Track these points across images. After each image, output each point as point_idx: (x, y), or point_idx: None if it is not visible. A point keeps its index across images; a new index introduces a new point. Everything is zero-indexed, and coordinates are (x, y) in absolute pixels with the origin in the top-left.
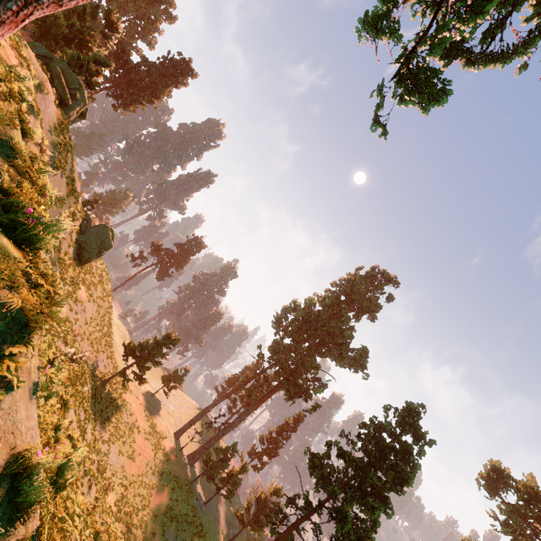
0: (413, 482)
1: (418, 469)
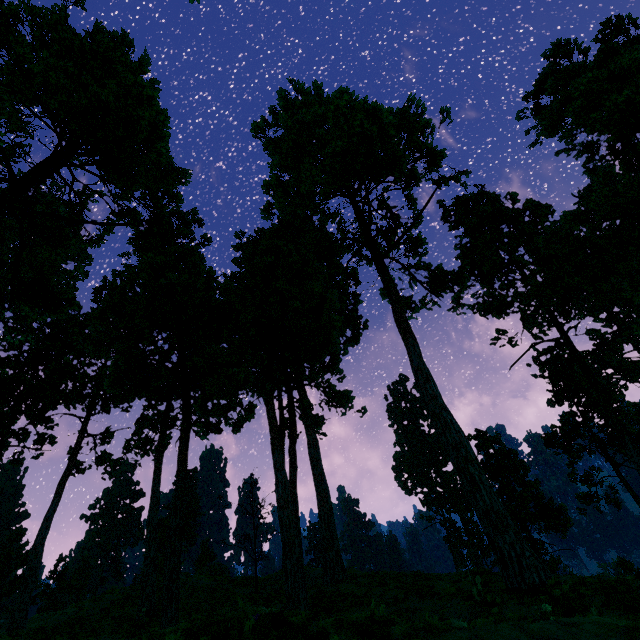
0: (516, 461)
1: (514, 452)
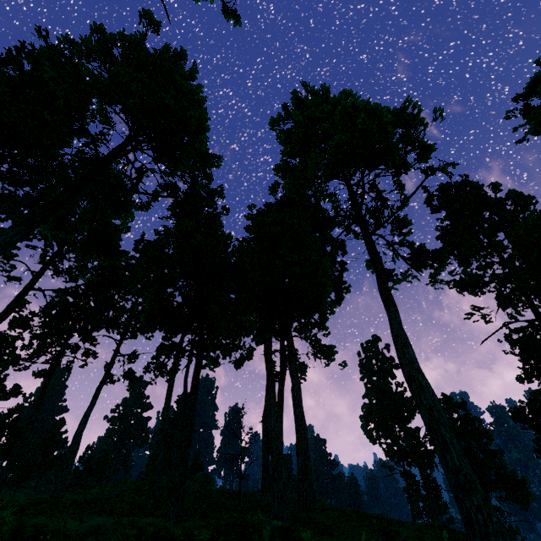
0: (480, 428)
1: (478, 420)
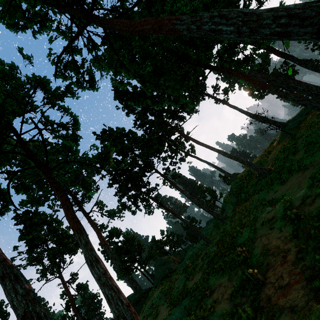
0: None
1: None
